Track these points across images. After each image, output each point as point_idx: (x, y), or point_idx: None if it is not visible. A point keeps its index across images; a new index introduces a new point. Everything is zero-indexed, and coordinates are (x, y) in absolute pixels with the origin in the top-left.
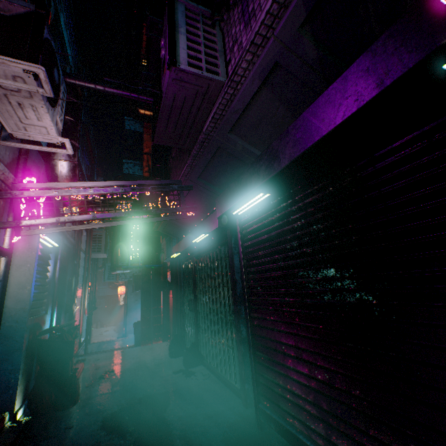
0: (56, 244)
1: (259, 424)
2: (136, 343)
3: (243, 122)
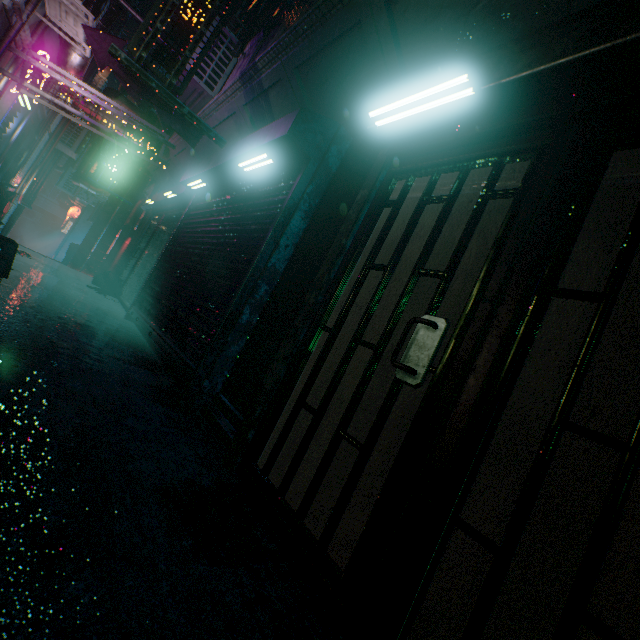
0: (30, 108)
1: (127, 315)
2: (63, 263)
3: (222, 130)
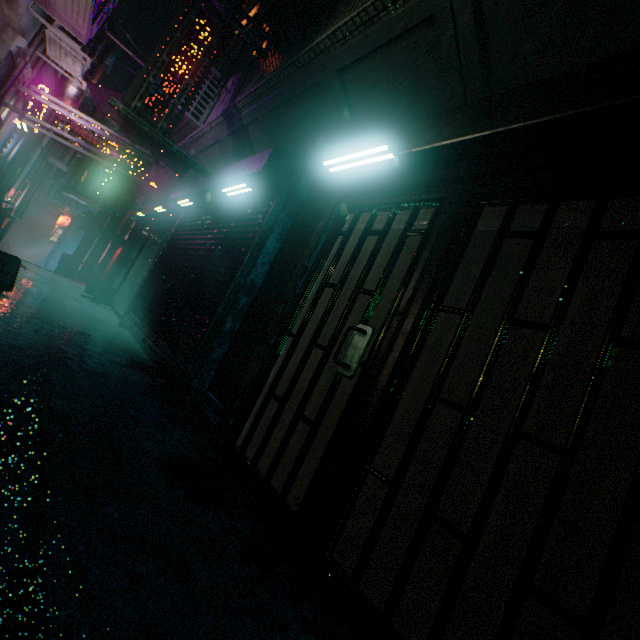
0: (27, 129)
1: (121, 323)
2: (56, 272)
3: (208, 154)
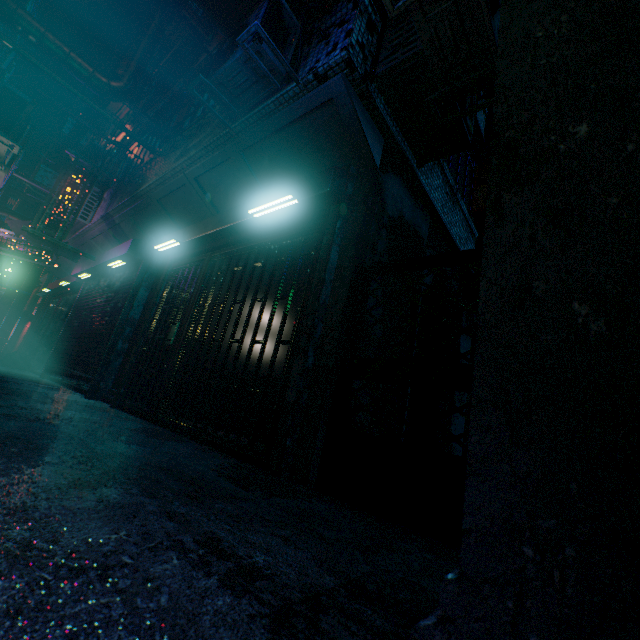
0: None
1: (42, 375)
2: None
3: (98, 240)
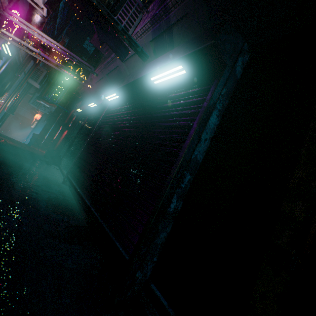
0: (11, 54)
1: (63, 181)
2: (28, 144)
3: (130, 62)
